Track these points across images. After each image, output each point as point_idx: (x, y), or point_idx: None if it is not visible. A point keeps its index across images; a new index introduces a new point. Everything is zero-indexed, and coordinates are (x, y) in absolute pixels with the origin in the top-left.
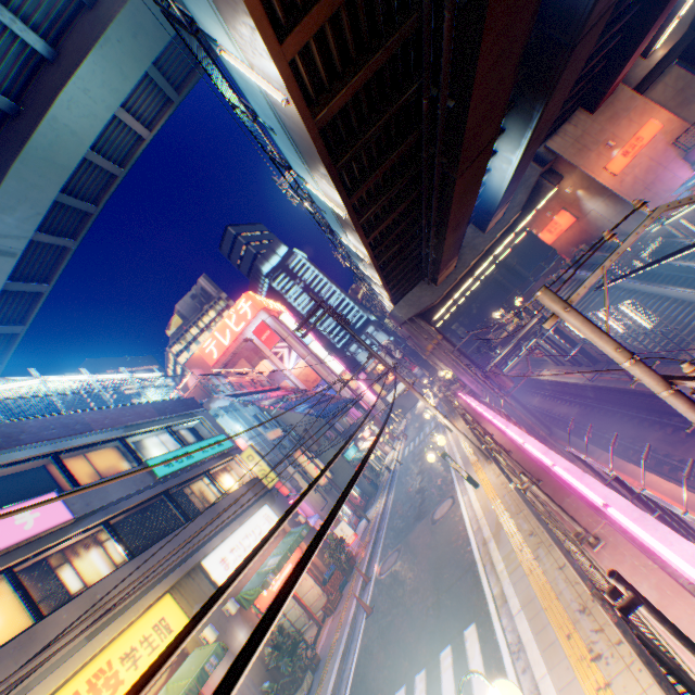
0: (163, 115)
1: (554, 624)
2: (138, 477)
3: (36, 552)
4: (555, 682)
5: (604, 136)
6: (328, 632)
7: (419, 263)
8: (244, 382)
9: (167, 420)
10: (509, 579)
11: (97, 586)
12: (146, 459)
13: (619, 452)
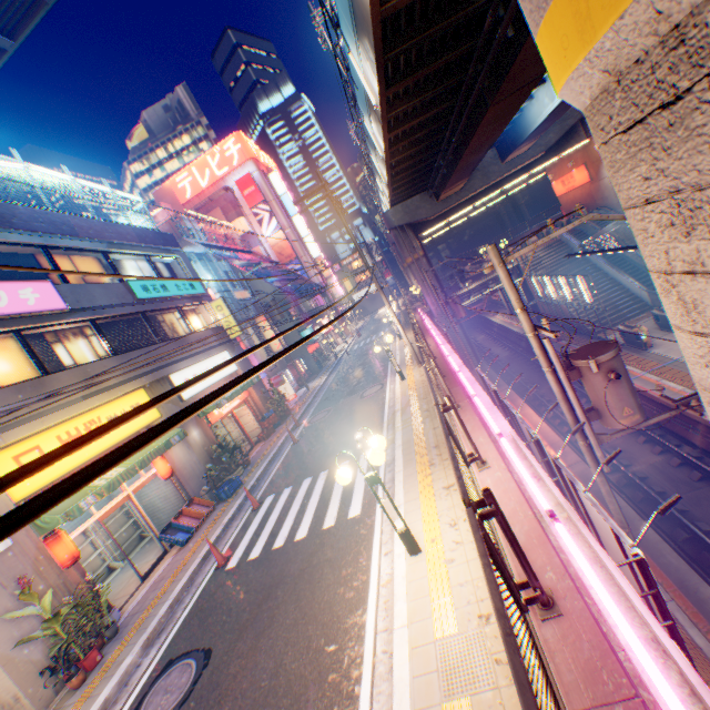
0: None
1: (417, 452)
2: (120, 293)
3: (38, 325)
4: (405, 473)
5: None
6: (259, 450)
7: (430, 173)
8: (217, 235)
9: (147, 250)
10: (401, 431)
11: (89, 366)
12: (127, 280)
13: (520, 392)
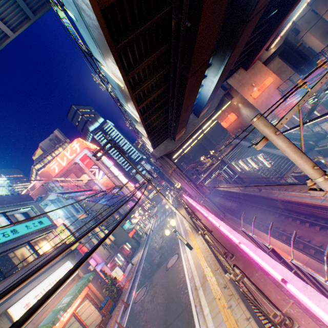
0: (23, 25)
1: None
2: None
3: None
4: None
5: (250, 81)
6: None
7: (167, 128)
8: (71, 186)
9: (3, 208)
10: (213, 323)
11: None
12: None
13: (255, 225)
